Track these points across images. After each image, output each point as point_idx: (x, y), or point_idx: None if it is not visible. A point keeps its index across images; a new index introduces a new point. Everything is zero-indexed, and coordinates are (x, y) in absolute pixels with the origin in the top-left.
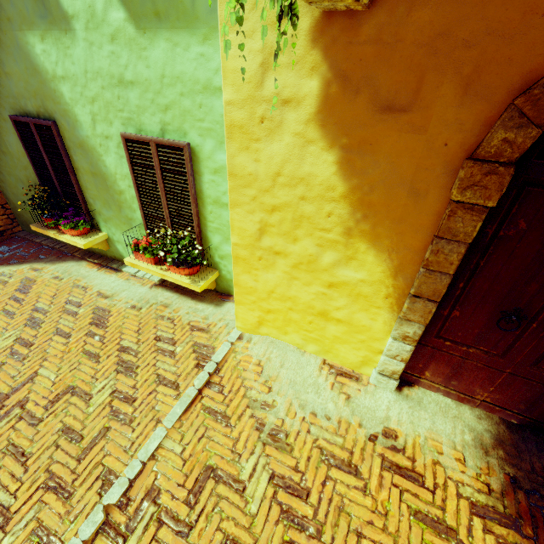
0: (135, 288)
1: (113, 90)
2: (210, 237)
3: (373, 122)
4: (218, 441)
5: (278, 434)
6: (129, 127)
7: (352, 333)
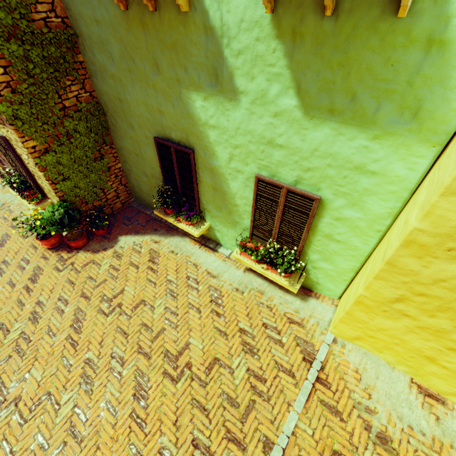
0: (233, 271)
1: (259, 146)
2: (309, 253)
3: None
4: (337, 432)
5: (384, 438)
6: (264, 171)
7: (453, 377)
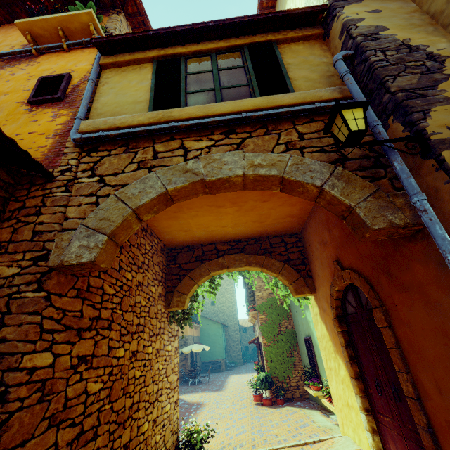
0: (327, 422)
1: None
2: None
3: (324, 315)
4: None
5: None
6: None
7: (357, 416)
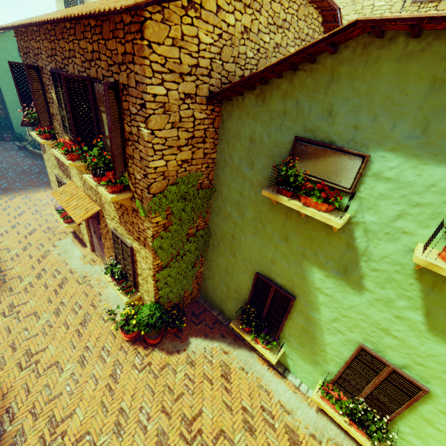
0: (305, 408)
1: (371, 326)
2: (399, 424)
3: None
4: None
5: None
6: (369, 343)
7: None
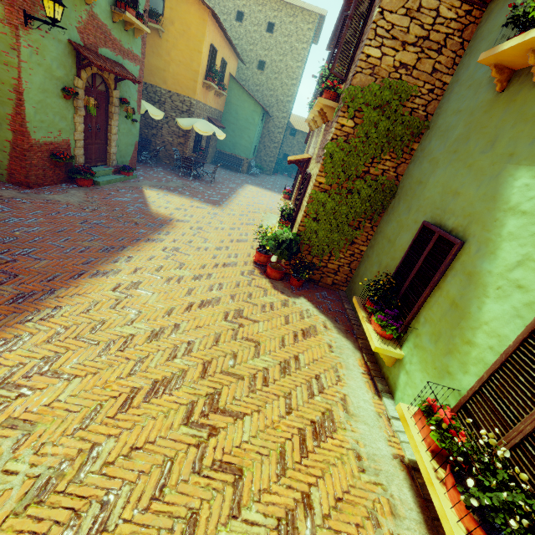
0: (378, 434)
1: None
2: None
3: None
4: None
5: None
6: None
7: None
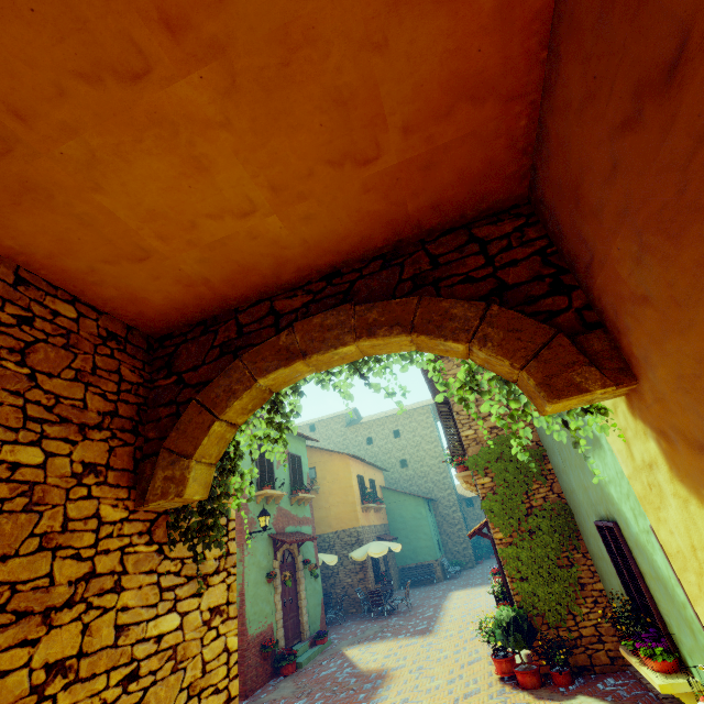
0: None
1: None
2: None
3: None
4: None
5: None
6: None
7: None
